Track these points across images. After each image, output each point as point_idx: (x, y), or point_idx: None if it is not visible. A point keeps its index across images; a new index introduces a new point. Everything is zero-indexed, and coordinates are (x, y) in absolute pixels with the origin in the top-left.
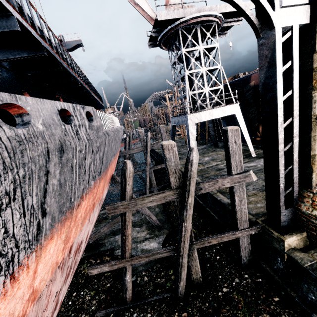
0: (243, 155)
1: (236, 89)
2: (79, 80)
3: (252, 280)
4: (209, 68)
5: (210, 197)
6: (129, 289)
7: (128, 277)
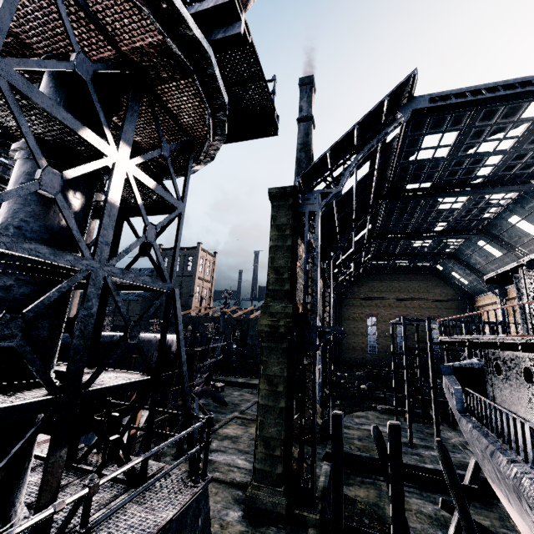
0: None
1: None
2: (528, 338)
3: None
4: None
5: None
6: None
7: None
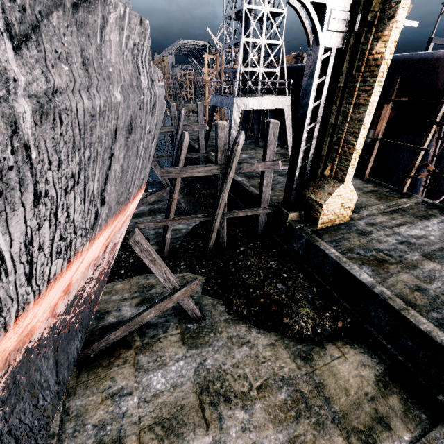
0: (282, 158)
1: (293, 78)
2: None
3: (262, 244)
4: (270, 42)
5: (242, 190)
6: (167, 245)
7: (169, 234)
